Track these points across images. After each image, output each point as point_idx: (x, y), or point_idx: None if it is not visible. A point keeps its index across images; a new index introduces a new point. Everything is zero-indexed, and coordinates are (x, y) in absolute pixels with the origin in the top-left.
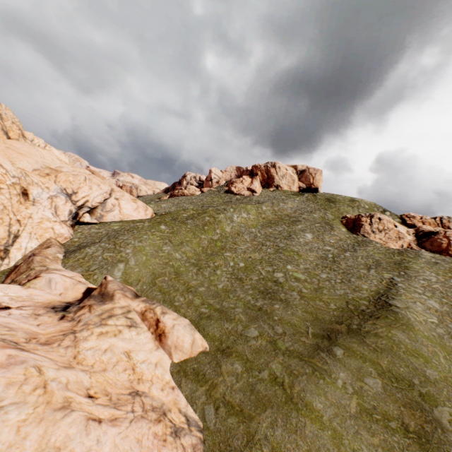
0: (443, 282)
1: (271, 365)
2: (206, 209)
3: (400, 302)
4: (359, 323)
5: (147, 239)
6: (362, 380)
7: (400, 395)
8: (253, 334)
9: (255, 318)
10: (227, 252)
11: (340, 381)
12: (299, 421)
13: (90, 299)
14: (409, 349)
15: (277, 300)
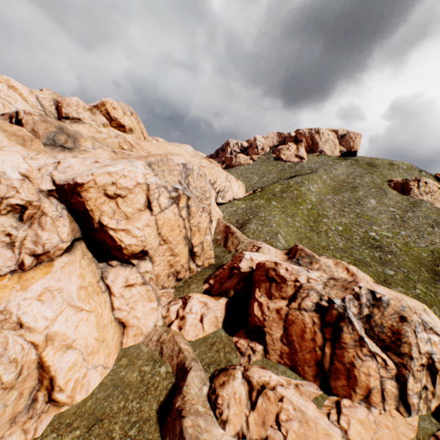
0: None
1: (417, 287)
2: (288, 183)
3: None
4: None
5: (275, 214)
6: None
7: None
8: (391, 273)
9: (383, 264)
10: (323, 219)
11: None
12: None
13: (303, 259)
14: None
15: (385, 253)
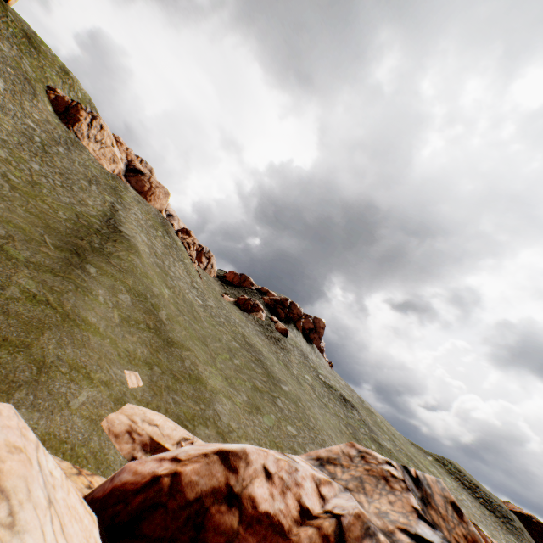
0: (147, 221)
1: (18, 280)
2: None
3: (128, 231)
4: (101, 243)
5: None
6: (117, 296)
7: (142, 306)
8: None
9: None
10: None
11: (102, 298)
12: (83, 338)
13: None
14: (143, 273)
15: None
